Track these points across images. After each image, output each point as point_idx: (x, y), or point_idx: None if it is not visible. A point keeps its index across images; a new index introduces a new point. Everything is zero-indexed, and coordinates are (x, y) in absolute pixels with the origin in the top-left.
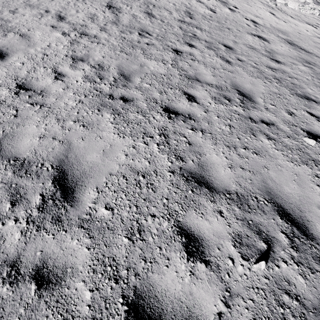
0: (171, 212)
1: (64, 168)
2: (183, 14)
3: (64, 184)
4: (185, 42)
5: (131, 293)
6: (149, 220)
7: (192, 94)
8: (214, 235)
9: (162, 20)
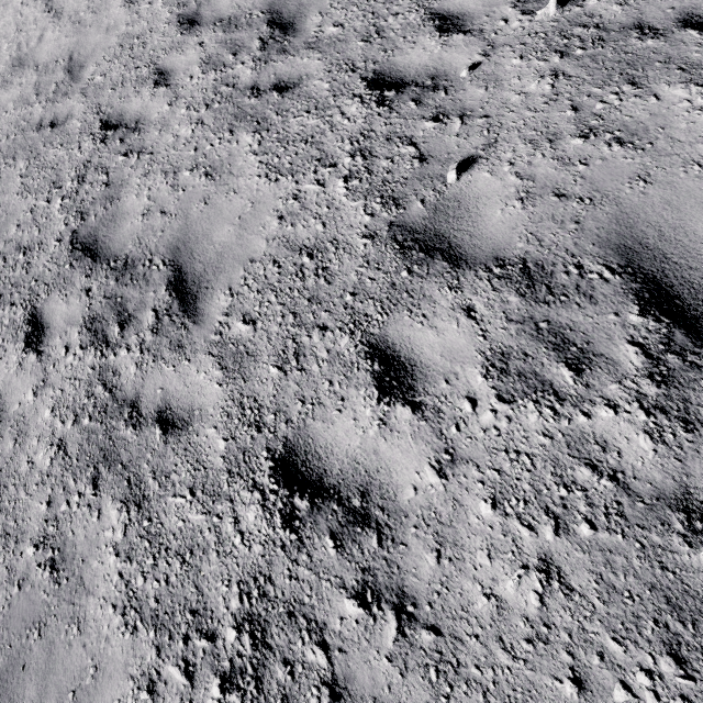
0: (422, 4)
1: (277, 9)
2: None
3: (280, 23)
4: None
5: (370, 75)
6: (390, 20)
7: None
8: (484, 6)
9: None
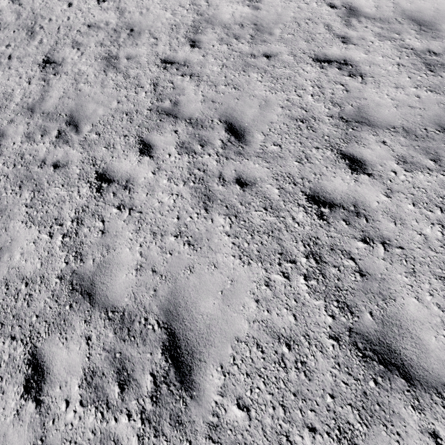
0: None
1: None
2: (180, 39)
3: None
4: (137, 140)
5: None
6: None
7: (46, 362)
8: None
9: (127, 73)
